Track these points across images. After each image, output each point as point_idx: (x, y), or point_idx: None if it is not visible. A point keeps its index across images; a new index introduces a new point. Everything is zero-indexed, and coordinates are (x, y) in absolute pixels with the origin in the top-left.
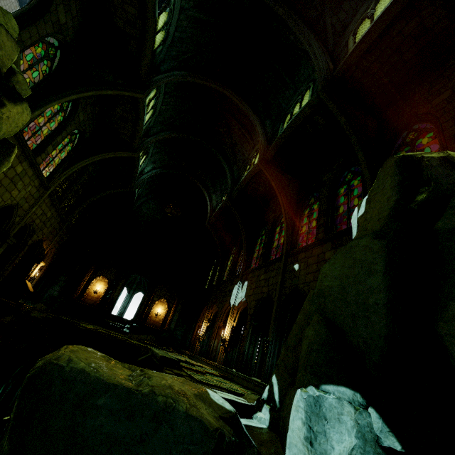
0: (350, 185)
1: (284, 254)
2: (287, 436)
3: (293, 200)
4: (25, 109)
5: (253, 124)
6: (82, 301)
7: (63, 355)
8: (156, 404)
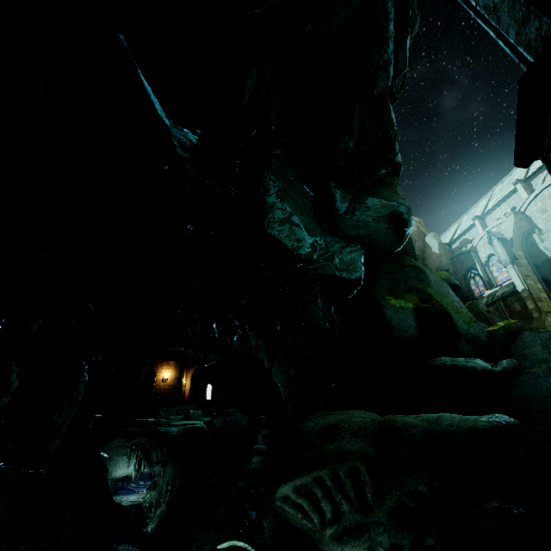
0: None
1: None
2: None
3: None
4: None
5: None
6: None
7: None
8: None
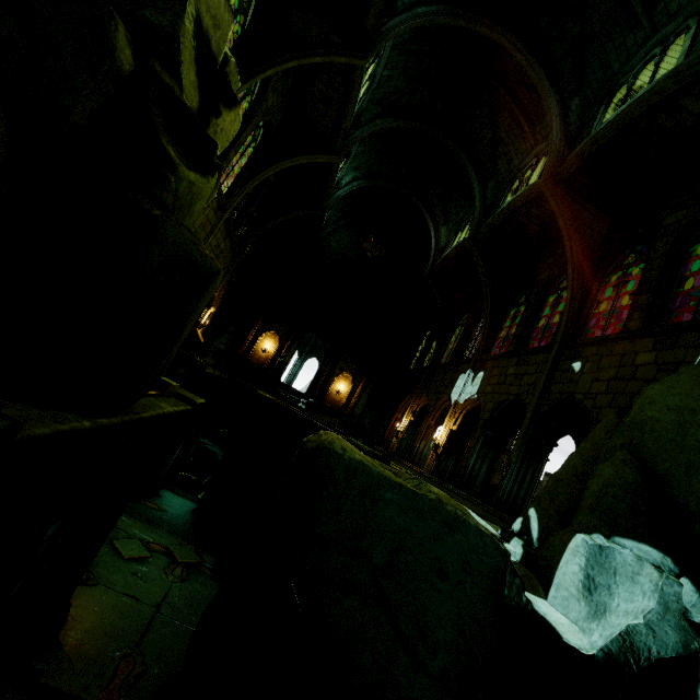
0: None
1: (558, 343)
2: (554, 577)
3: (592, 255)
4: (237, 114)
5: (544, 106)
6: (248, 360)
7: (334, 442)
8: (446, 512)
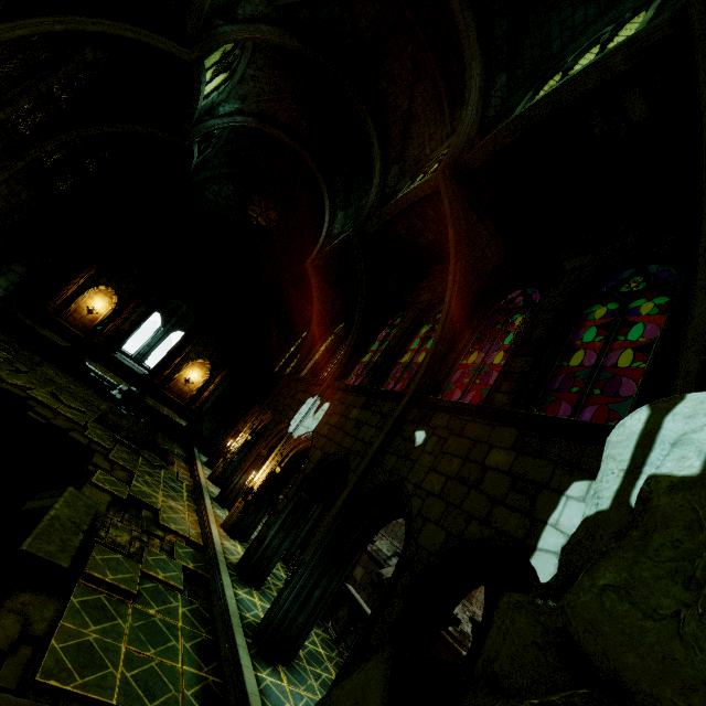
0: (628, 307)
1: (410, 395)
2: None
3: (477, 285)
4: None
5: (466, 73)
6: (62, 318)
7: None
8: None
